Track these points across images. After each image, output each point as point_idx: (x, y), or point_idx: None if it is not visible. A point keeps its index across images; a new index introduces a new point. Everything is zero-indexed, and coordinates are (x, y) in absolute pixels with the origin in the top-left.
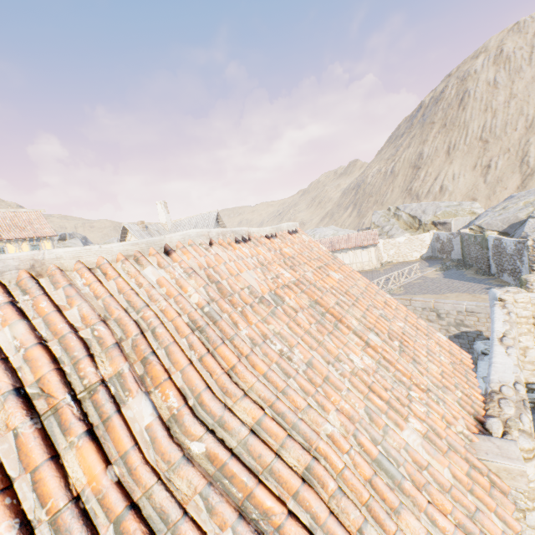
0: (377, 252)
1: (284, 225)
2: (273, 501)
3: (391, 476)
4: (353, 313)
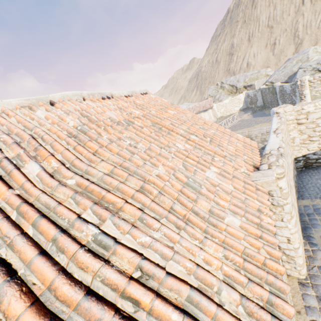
0: (213, 112)
1: (137, 90)
2: (117, 198)
3: (194, 188)
4: (181, 127)
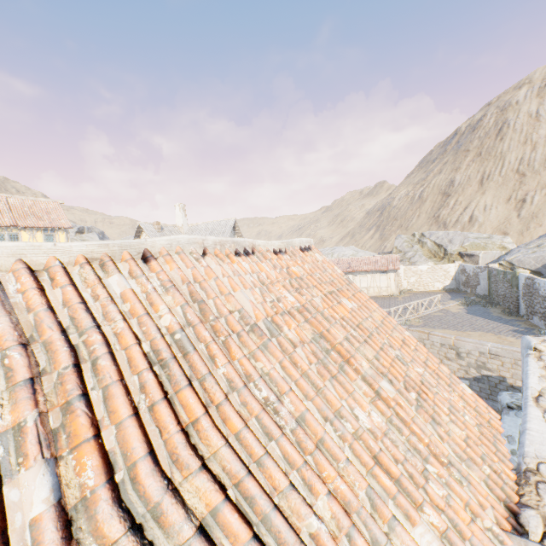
0: (397, 278)
1: (297, 240)
2: None
3: None
4: (364, 352)
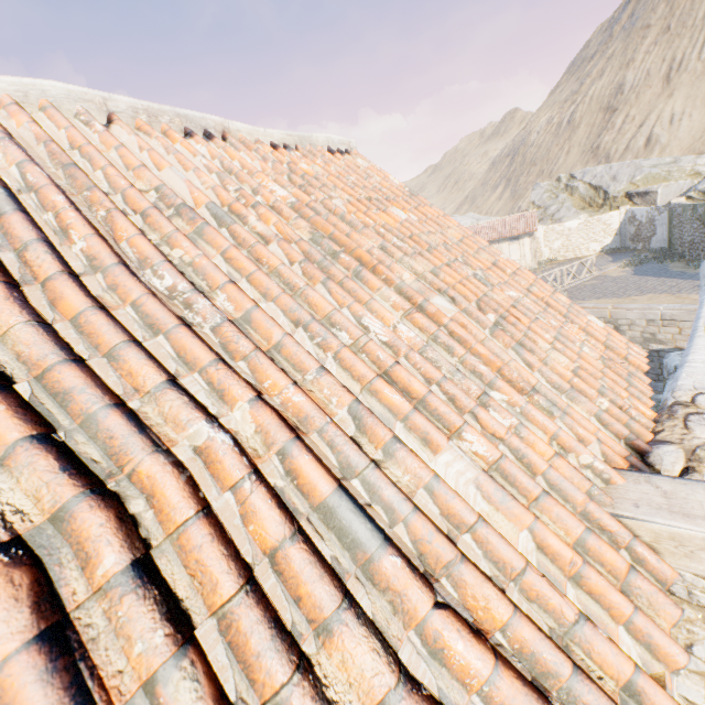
0: (533, 244)
1: (320, 137)
2: None
3: (352, 543)
4: (410, 263)
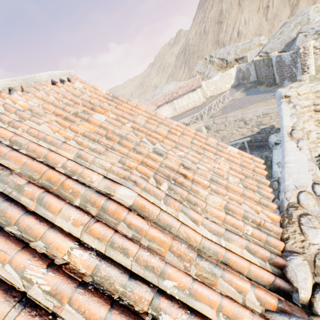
0: (202, 91)
1: (43, 75)
2: None
3: None
4: (100, 163)
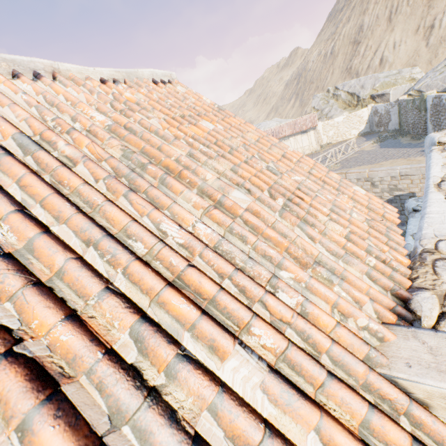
0: (316, 134)
1: (145, 71)
2: None
3: None
4: (213, 165)
